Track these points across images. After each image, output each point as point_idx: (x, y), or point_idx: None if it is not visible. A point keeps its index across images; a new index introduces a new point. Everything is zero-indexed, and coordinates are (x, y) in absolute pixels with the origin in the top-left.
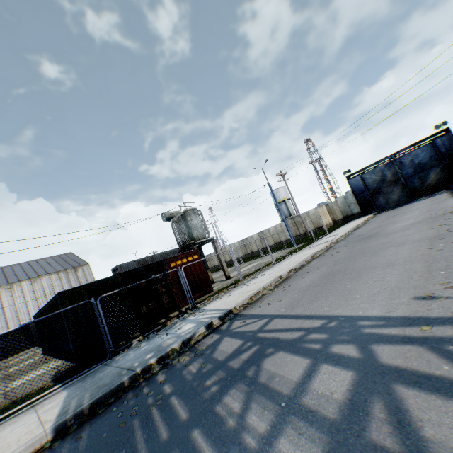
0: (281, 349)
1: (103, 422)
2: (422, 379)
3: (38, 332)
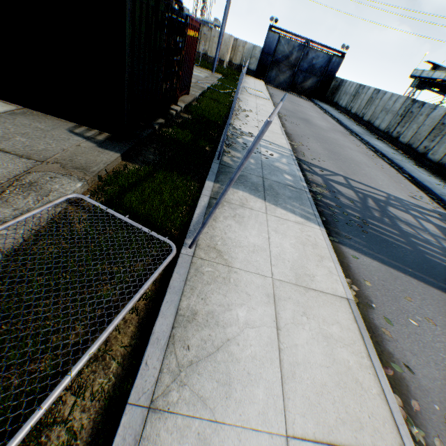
0: (387, 205)
1: (347, 229)
2: None
3: None
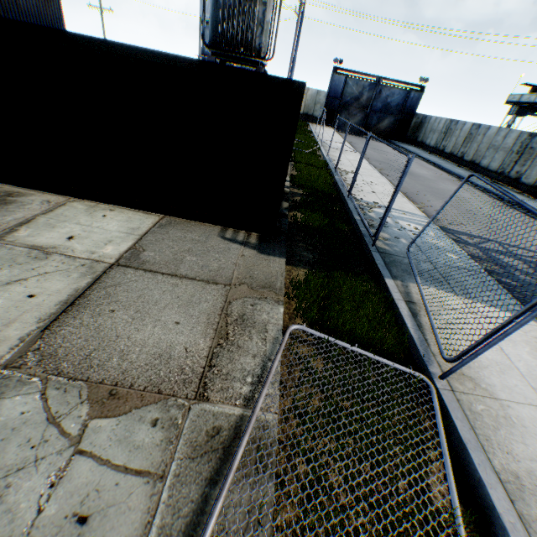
0: None
1: None
2: None
3: None
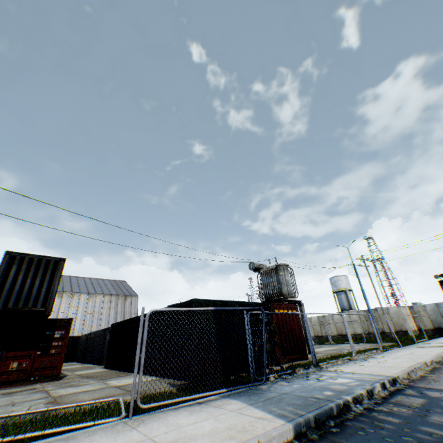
0: None
1: (369, 441)
2: None
3: (109, 342)
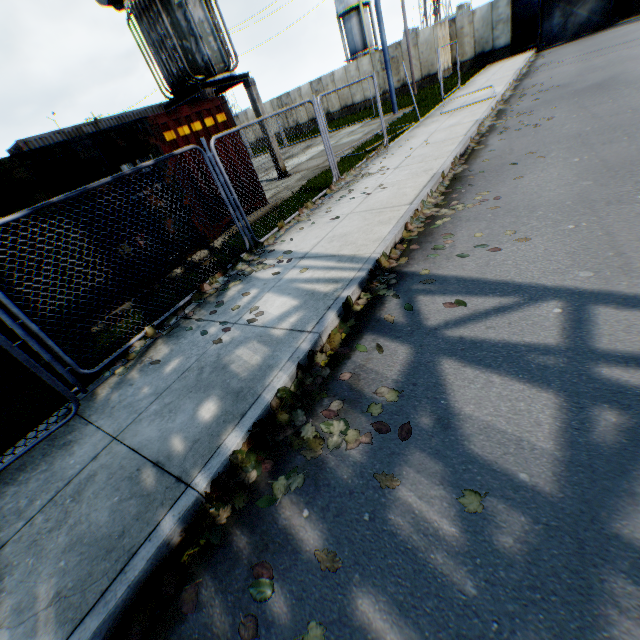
0: None
1: None
2: None
3: None
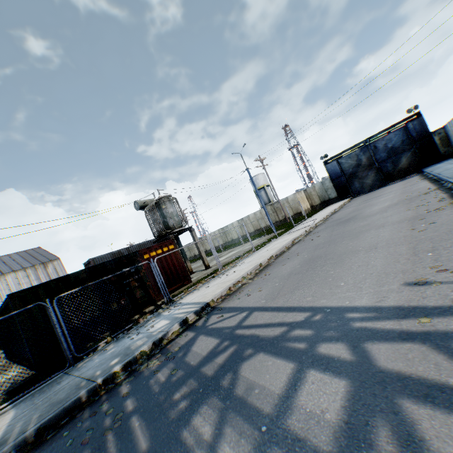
0: (261, 350)
1: None
2: (435, 391)
3: None
